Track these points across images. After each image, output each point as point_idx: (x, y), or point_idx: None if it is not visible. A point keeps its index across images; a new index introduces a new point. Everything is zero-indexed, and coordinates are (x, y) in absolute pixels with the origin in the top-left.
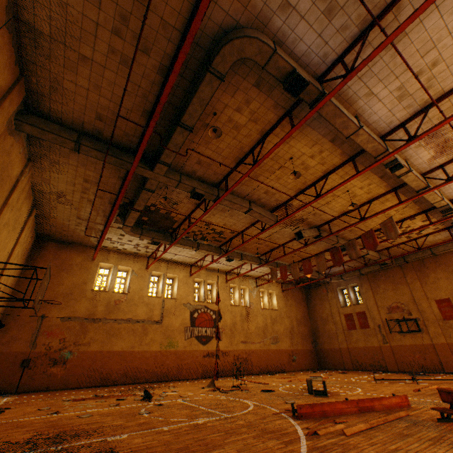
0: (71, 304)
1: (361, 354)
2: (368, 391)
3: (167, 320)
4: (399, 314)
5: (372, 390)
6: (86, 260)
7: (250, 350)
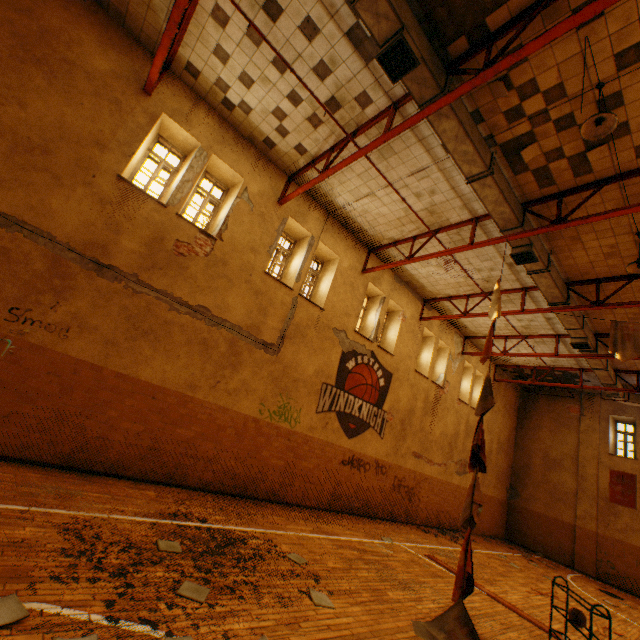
0: (33, 183)
1: (629, 558)
2: None
3: (291, 351)
4: None
5: None
6: (123, 81)
7: (422, 474)
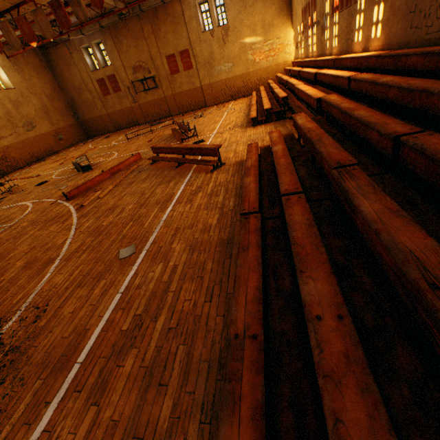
0: None
1: (119, 117)
2: (122, 153)
3: None
4: (143, 74)
5: (125, 151)
6: None
7: (3, 147)
